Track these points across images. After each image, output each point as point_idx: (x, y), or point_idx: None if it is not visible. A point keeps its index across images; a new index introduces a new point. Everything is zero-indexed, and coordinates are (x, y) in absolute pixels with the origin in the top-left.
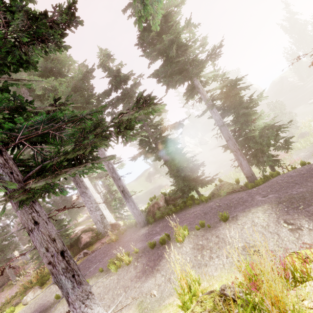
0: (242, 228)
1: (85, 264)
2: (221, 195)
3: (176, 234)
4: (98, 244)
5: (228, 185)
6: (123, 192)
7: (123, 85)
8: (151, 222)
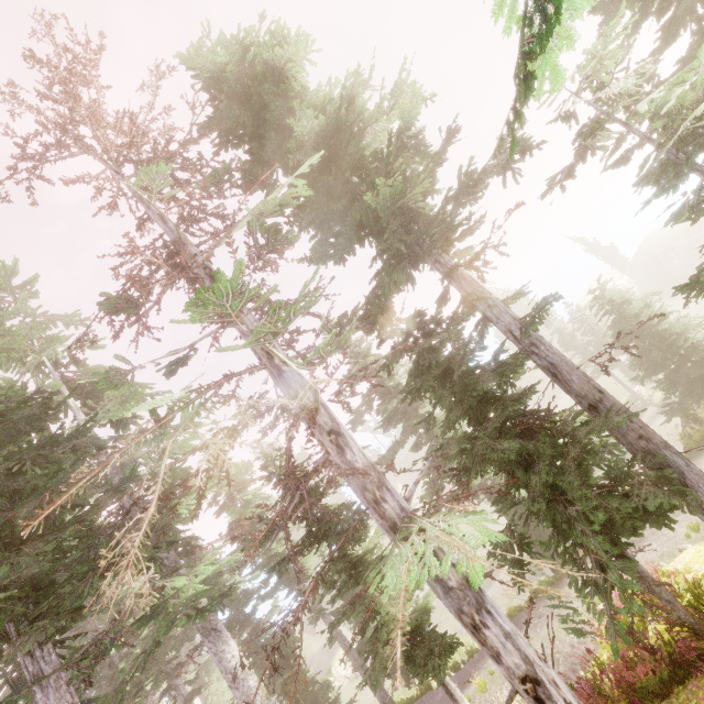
0: None
1: None
2: None
3: None
4: None
5: None
6: None
7: None
8: None
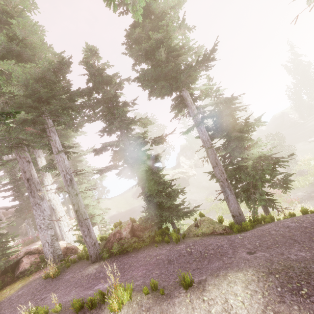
0: (208, 311)
1: (2, 306)
2: (198, 235)
3: (112, 296)
4: (36, 276)
5: (208, 223)
6: (77, 212)
7: (107, 87)
8: (105, 258)
